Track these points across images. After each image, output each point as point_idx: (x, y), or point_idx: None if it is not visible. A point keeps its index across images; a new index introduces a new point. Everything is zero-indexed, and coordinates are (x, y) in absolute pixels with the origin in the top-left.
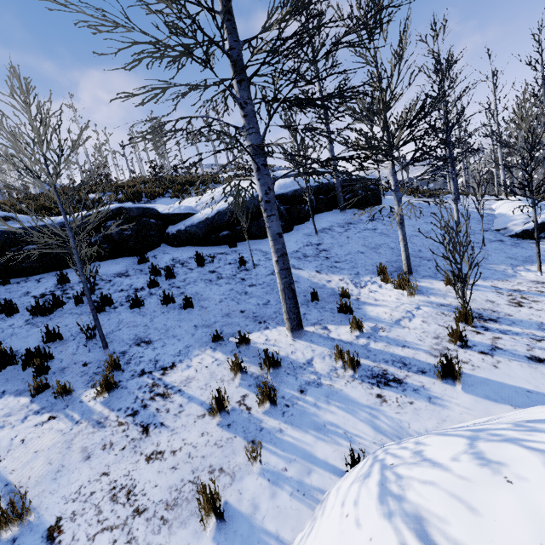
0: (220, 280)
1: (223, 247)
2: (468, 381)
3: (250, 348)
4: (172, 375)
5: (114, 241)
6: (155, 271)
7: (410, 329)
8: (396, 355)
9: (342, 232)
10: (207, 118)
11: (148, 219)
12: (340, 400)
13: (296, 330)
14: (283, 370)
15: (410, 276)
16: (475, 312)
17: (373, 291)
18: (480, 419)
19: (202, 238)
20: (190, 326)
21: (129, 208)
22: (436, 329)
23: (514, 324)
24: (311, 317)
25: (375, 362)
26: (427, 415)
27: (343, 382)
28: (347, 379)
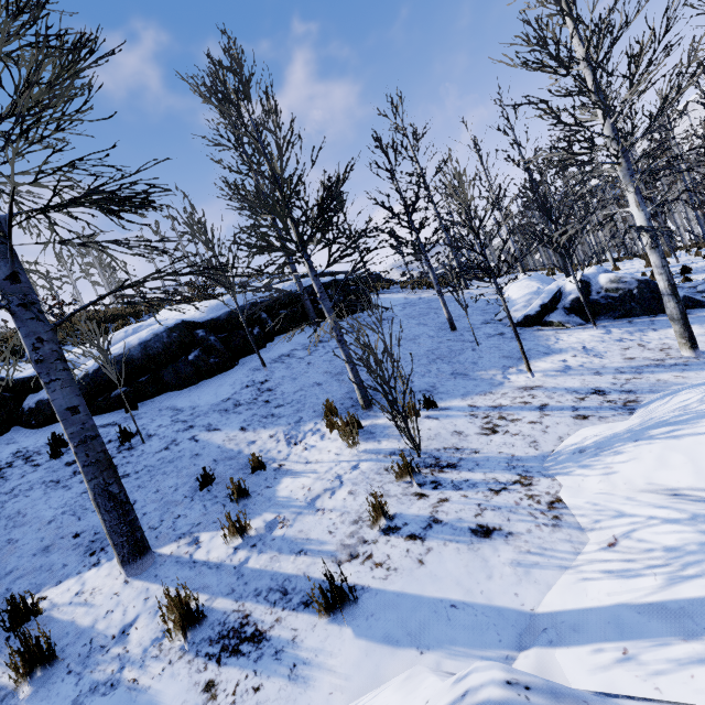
0: (75, 477)
1: (117, 413)
2: (370, 606)
3: (35, 623)
4: None
5: None
6: None
7: (324, 512)
8: (279, 575)
9: (305, 356)
10: (157, 228)
11: None
12: None
13: (130, 563)
14: (65, 665)
15: (368, 410)
16: (432, 457)
17: (309, 447)
18: None
19: None
20: None
21: None
22: (363, 503)
23: (477, 467)
24: (184, 521)
25: (238, 600)
26: None
27: (160, 667)
28: (171, 656)
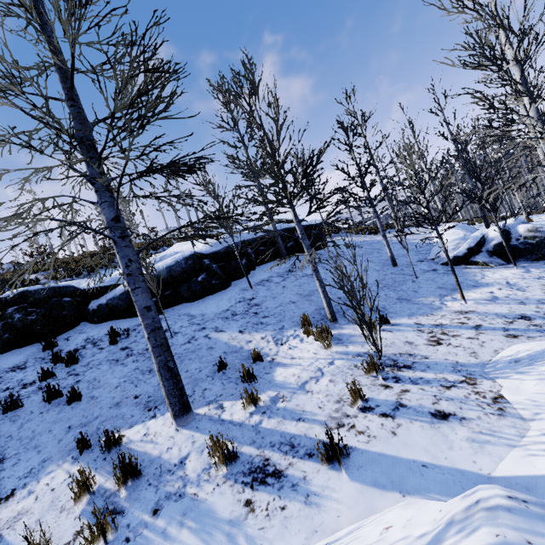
0: (129, 358)
1: None
2: (359, 460)
3: (120, 451)
4: (1, 512)
5: (17, 329)
6: (56, 357)
7: (313, 393)
8: (286, 434)
9: (280, 281)
10: (166, 186)
11: (60, 298)
12: (197, 518)
13: (180, 417)
14: (146, 480)
15: (335, 323)
16: (391, 359)
17: (292, 347)
18: (349, 527)
19: (125, 309)
20: (62, 428)
21: (34, 290)
22: (341, 389)
23: (429, 369)
24: (210, 393)
25: (259, 448)
26: (297, 527)
27: (211, 487)
28: (217, 481)
